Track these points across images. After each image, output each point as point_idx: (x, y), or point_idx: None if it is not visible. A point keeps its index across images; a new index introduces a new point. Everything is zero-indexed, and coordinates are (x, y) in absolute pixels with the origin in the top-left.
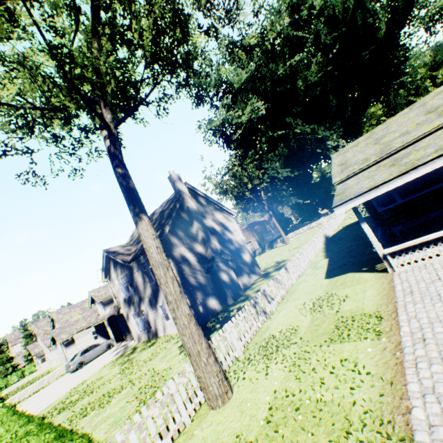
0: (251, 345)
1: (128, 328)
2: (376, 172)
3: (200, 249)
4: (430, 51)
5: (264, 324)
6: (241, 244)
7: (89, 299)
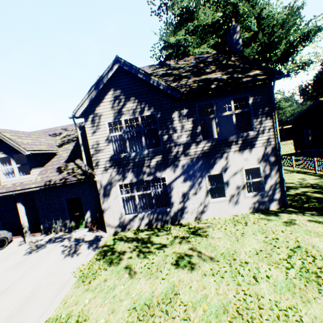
0: None
1: (64, 212)
2: None
3: None
4: None
5: None
6: None
7: None
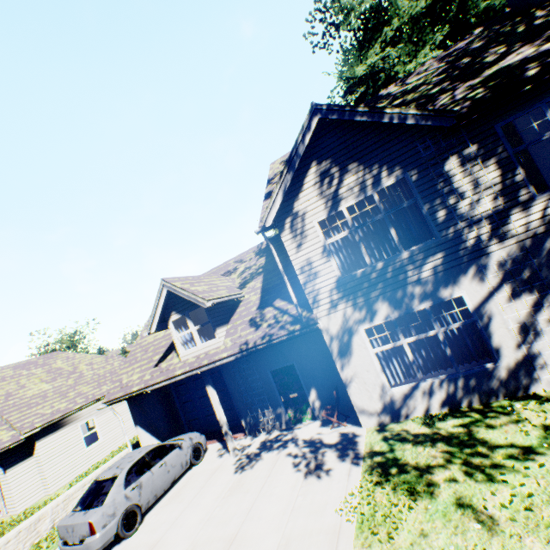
0: None
1: (271, 394)
2: None
3: None
4: None
5: None
6: None
7: (156, 304)
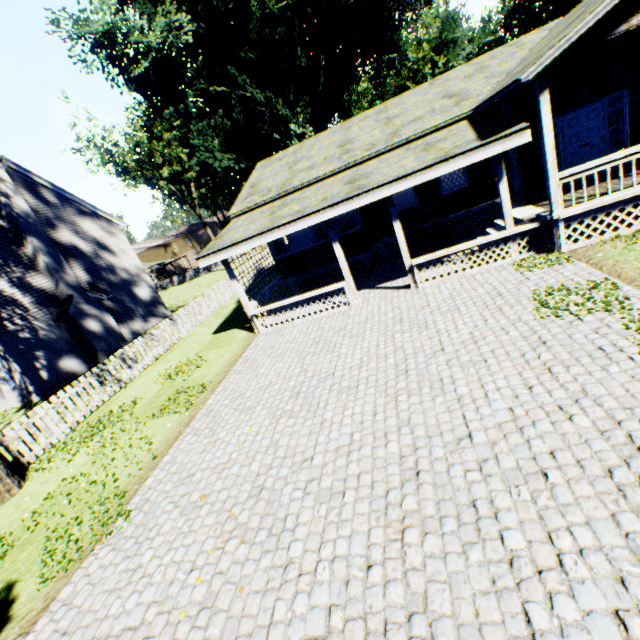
0: (83, 425)
1: None
2: (261, 216)
3: (44, 283)
4: (439, 21)
5: (116, 395)
6: (135, 273)
7: None
